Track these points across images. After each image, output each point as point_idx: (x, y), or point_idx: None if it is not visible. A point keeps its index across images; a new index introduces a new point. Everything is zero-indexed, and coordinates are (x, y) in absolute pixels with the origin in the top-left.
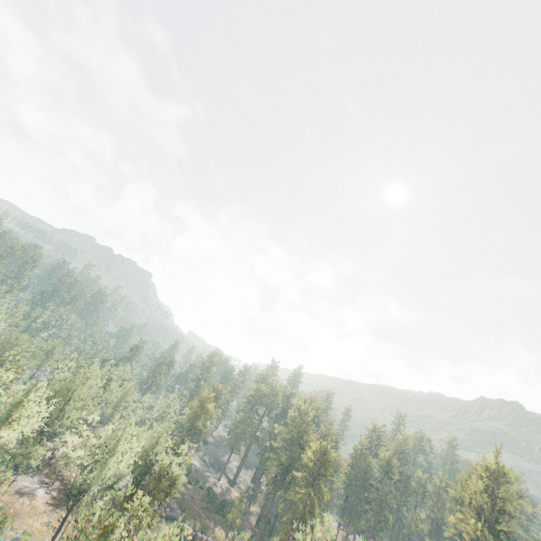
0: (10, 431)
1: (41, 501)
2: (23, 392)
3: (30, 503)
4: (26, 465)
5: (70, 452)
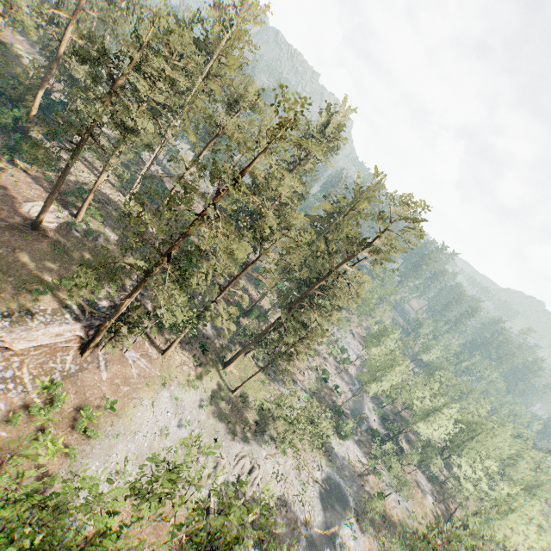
0: (424, 426)
1: (428, 505)
2: (439, 403)
3: (421, 497)
4: (426, 464)
5: (461, 478)
